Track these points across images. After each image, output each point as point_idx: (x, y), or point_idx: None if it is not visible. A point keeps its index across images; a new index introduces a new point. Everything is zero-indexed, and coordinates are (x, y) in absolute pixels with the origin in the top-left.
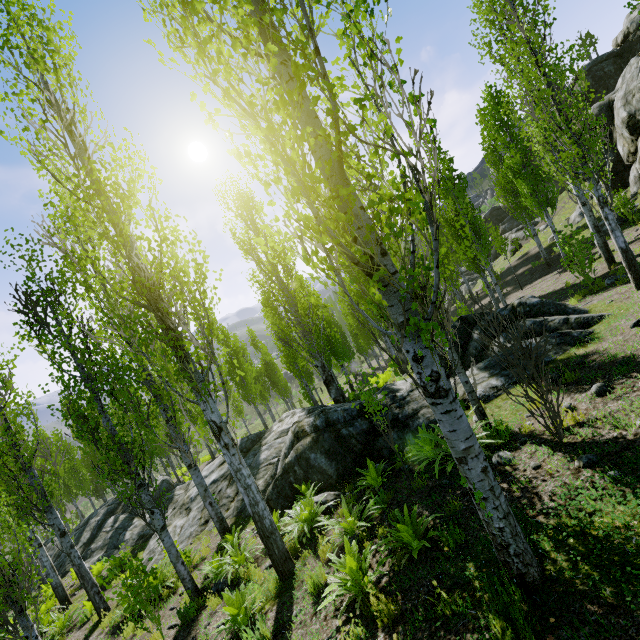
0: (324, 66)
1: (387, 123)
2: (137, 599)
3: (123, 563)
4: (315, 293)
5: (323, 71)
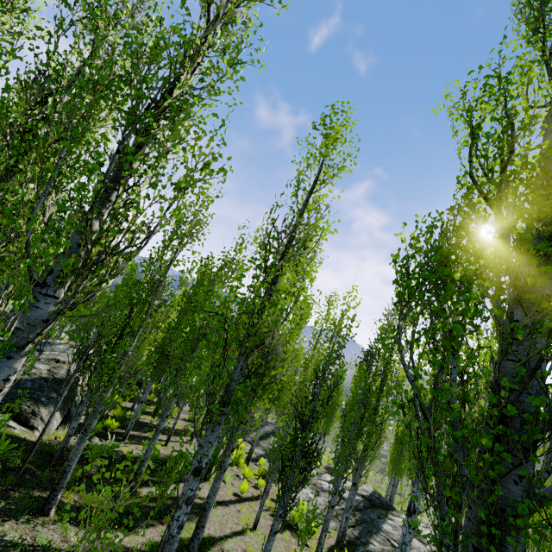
0: None
1: None
2: (307, 526)
3: (315, 503)
4: None
5: None
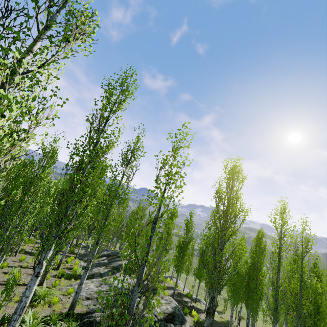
0: None
1: None
2: (3, 290)
3: (14, 273)
4: (244, 249)
5: None
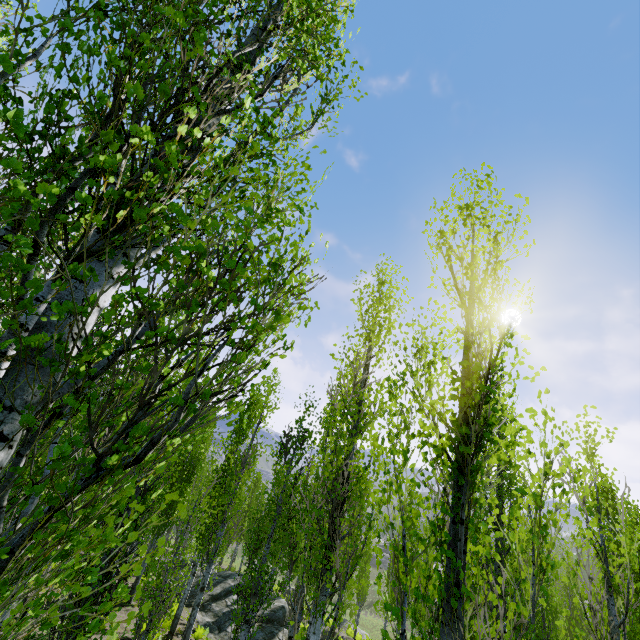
0: (462, 533)
1: (477, 634)
2: None
3: None
4: None
5: (460, 536)
